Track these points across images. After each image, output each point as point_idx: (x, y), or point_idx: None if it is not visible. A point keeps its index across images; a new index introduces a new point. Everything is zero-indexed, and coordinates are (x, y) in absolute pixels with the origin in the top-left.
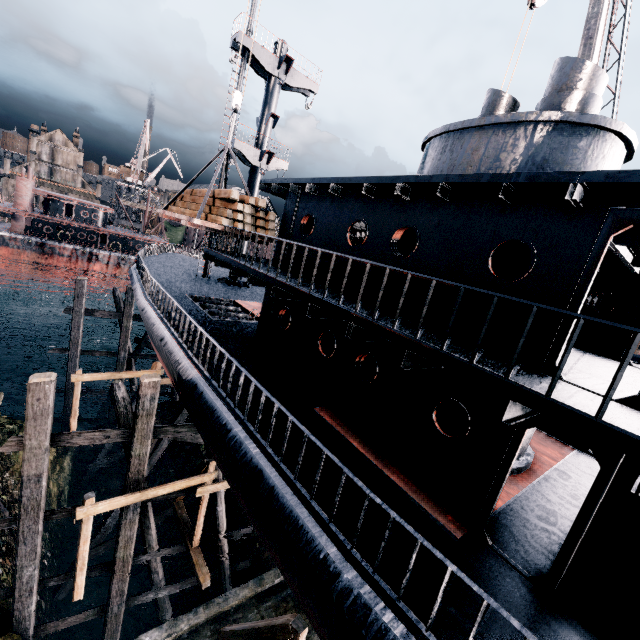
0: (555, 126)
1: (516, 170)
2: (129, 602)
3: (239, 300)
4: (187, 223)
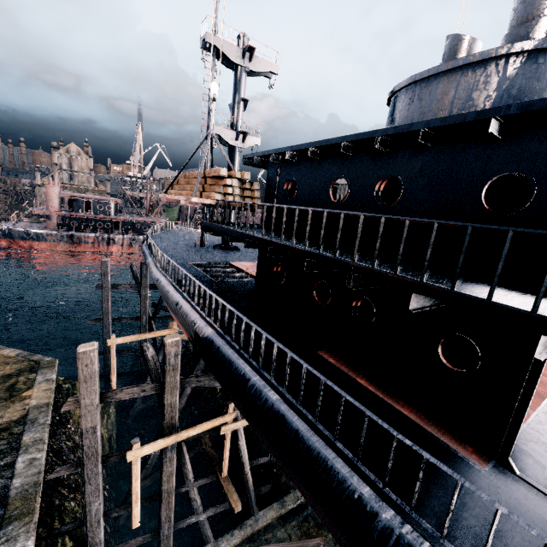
0: (529, 56)
1: (491, 106)
2: (176, 525)
3: (233, 262)
4: (186, 202)
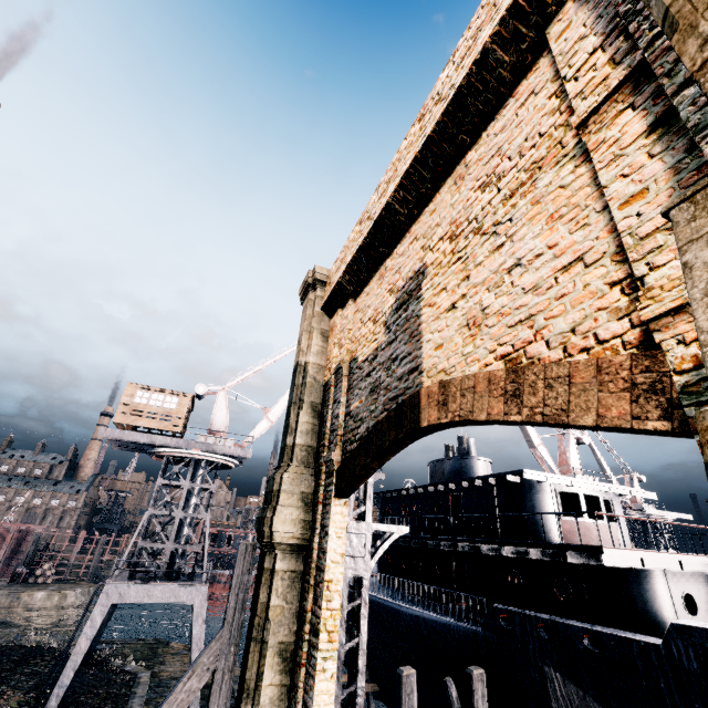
0: (454, 460)
1: (449, 475)
2: None
3: None
4: None
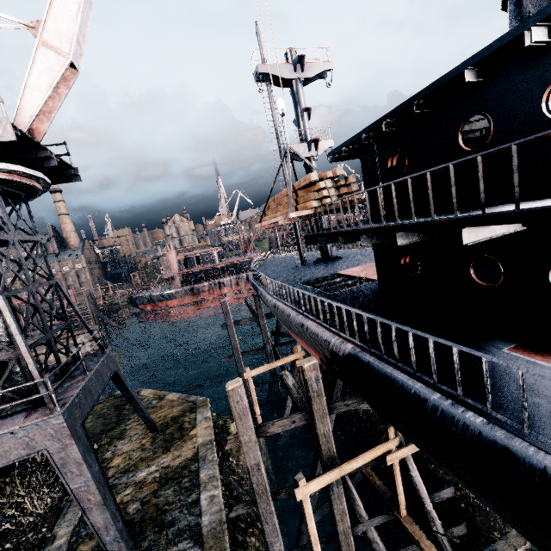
0: None
1: None
2: None
3: (341, 271)
4: (284, 221)
